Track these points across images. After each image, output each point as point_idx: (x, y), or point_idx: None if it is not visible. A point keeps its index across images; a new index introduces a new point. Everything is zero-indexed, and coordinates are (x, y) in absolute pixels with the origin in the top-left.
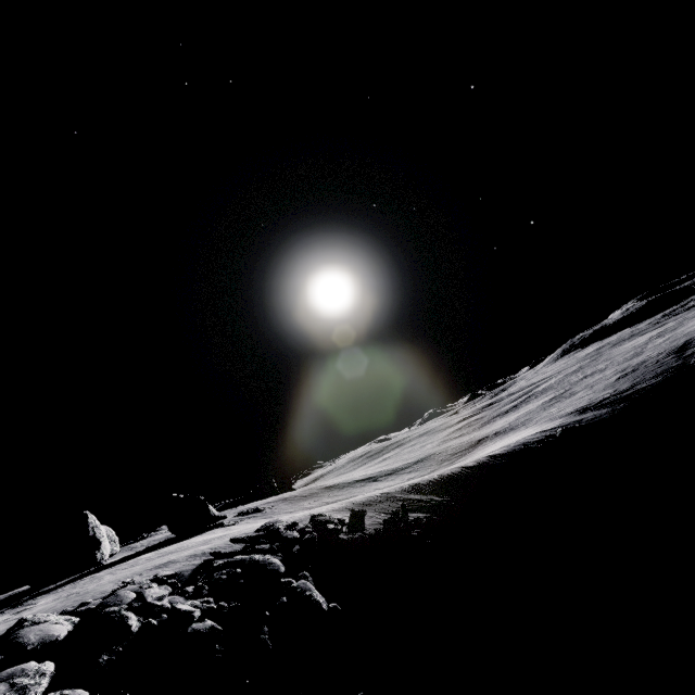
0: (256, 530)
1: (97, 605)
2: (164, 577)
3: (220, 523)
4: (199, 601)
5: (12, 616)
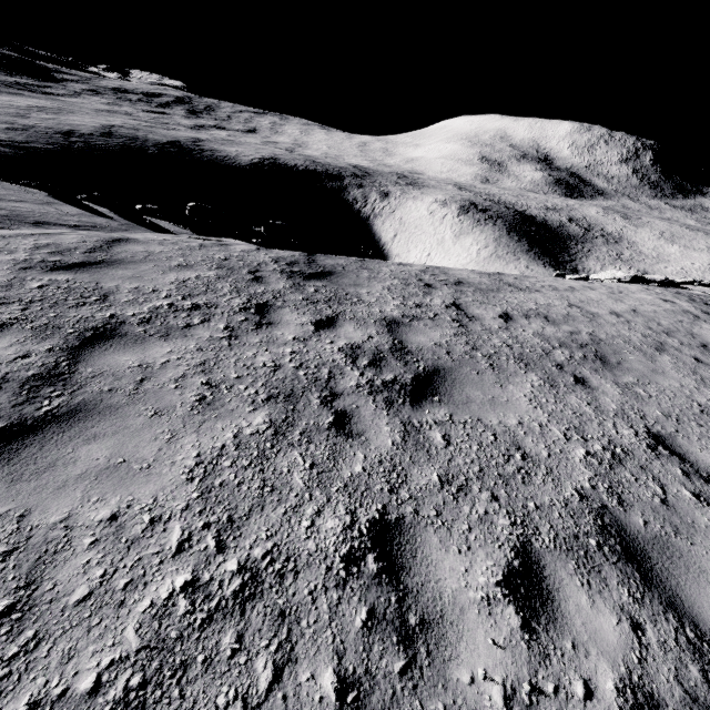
0: None
1: None
2: None
3: None
4: None
5: None
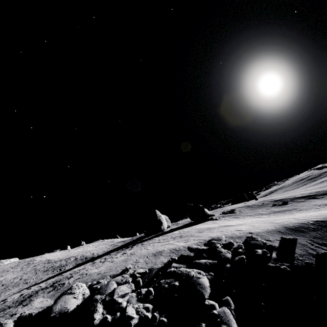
0: (204, 243)
1: (98, 287)
2: (138, 273)
3: (211, 218)
4: (143, 305)
5: (119, 256)
